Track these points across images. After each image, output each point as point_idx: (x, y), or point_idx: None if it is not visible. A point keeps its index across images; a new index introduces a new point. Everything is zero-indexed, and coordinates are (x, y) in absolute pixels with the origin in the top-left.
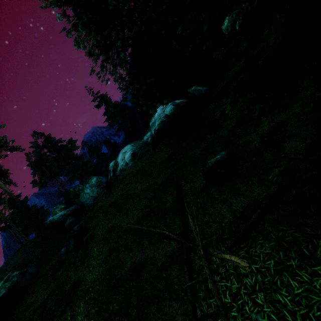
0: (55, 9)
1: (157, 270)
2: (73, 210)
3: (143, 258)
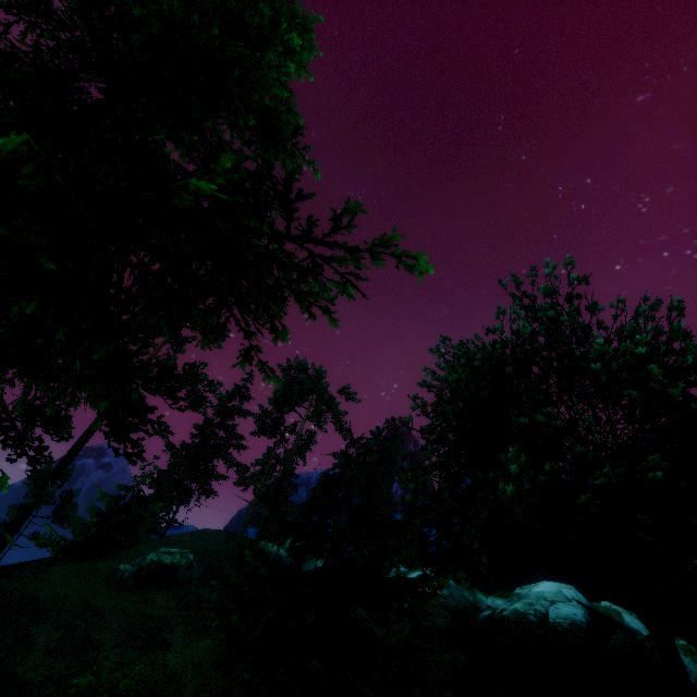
0: None
1: None
2: (289, 565)
3: None
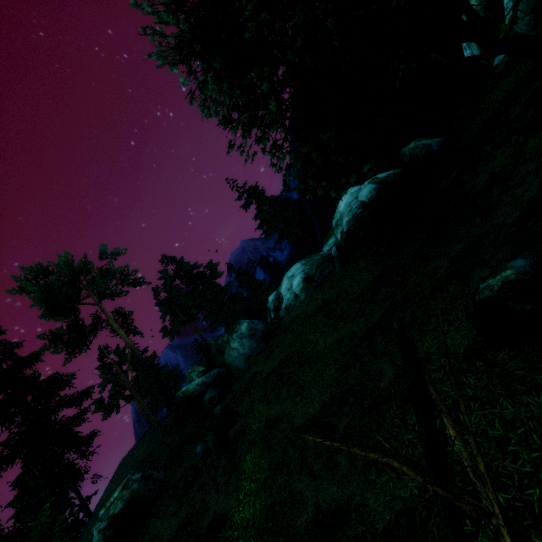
0: (177, 71)
1: (374, 540)
2: (216, 377)
3: (340, 499)
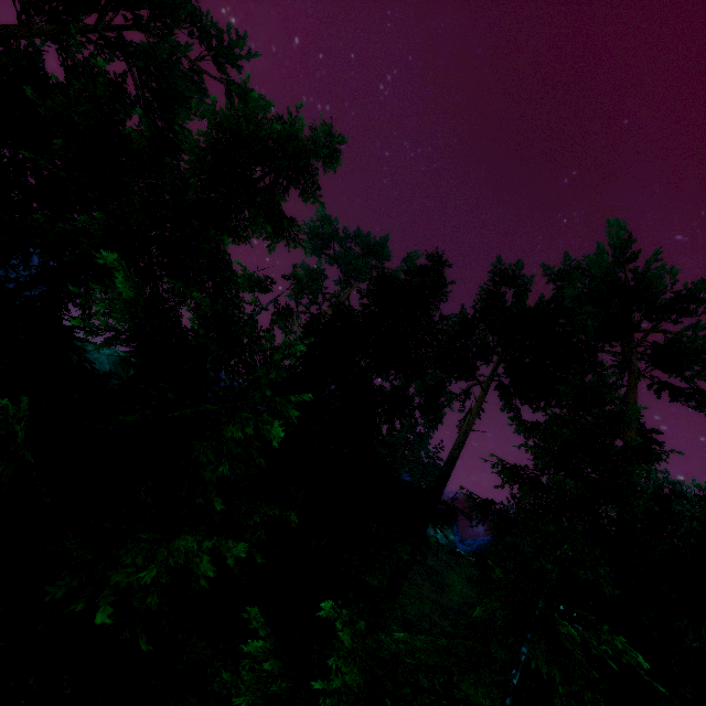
0: None
1: None
2: None
3: None
